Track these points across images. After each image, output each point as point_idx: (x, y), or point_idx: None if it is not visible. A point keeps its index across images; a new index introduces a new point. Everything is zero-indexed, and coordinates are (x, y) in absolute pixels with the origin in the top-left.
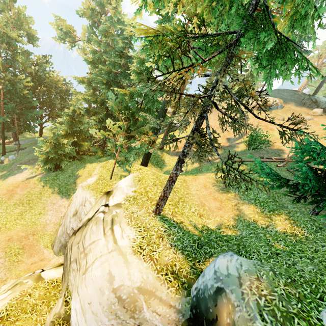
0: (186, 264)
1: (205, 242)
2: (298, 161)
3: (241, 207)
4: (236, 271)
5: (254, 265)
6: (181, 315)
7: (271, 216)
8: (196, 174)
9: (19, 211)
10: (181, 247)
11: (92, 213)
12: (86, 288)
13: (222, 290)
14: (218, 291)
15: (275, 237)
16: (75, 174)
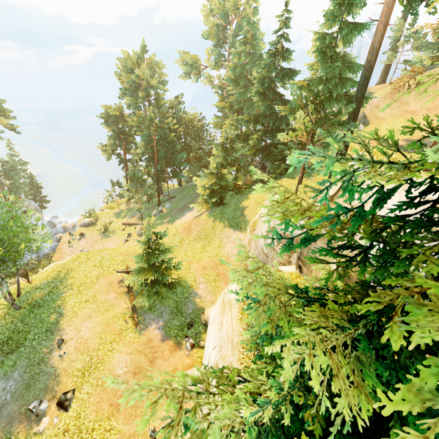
0: None
1: None
2: None
3: None
4: None
5: None
6: None
7: None
8: None
9: (200, 245)
10: None
11: (333, 190)
12: None
13: None
14: None
15: None
16: (240, 207)
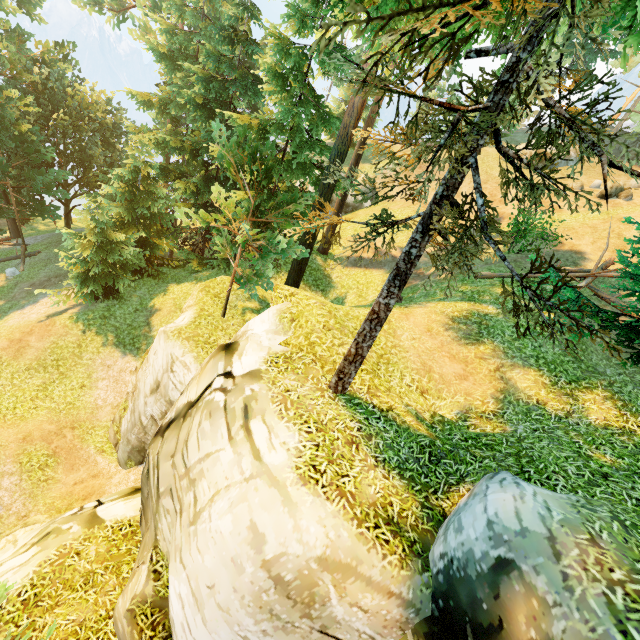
0: (411, 499)
1: (446, 451)
2: (633, 275)
3: (508, 373)
4: (540, 524)
5: (574, 507)
6: (413, 610)
7: (574, 392)
8: (406, 305)
9: (38, 382)
10: (396, 462)
11: (196, 390)
12: (201, 555)
13: (512, 565)
14: (501, 566)
15: (589, 437)
16: (148, 307)
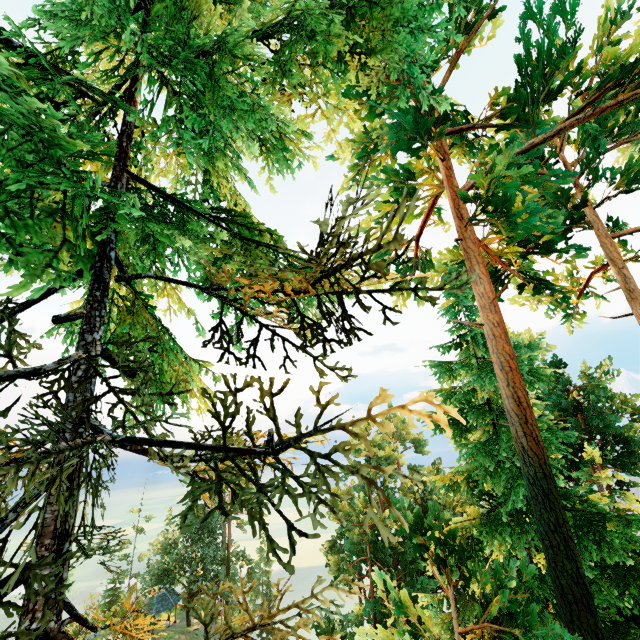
0: None
1: None
2: None
3: None
4: None
5: None
6: None
7: None
8: None
9: None
10: None
11: None
12: None
13: None
14: None
15: None
16: None
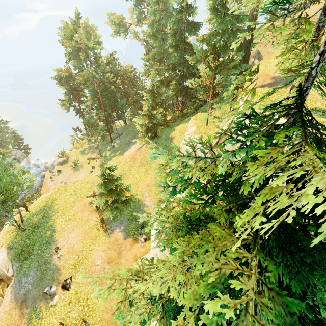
0: None
1: None
2: None
3: None
4: None
5: None
6: None
7: None
8: None
9: (143, 170)
10: None
11: (225, 126)
12: None
13: None
14: None
15: None
16: (169, 137)
